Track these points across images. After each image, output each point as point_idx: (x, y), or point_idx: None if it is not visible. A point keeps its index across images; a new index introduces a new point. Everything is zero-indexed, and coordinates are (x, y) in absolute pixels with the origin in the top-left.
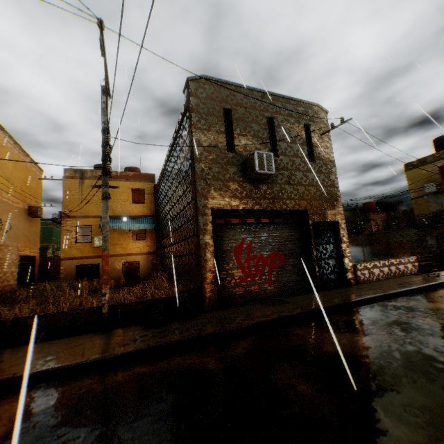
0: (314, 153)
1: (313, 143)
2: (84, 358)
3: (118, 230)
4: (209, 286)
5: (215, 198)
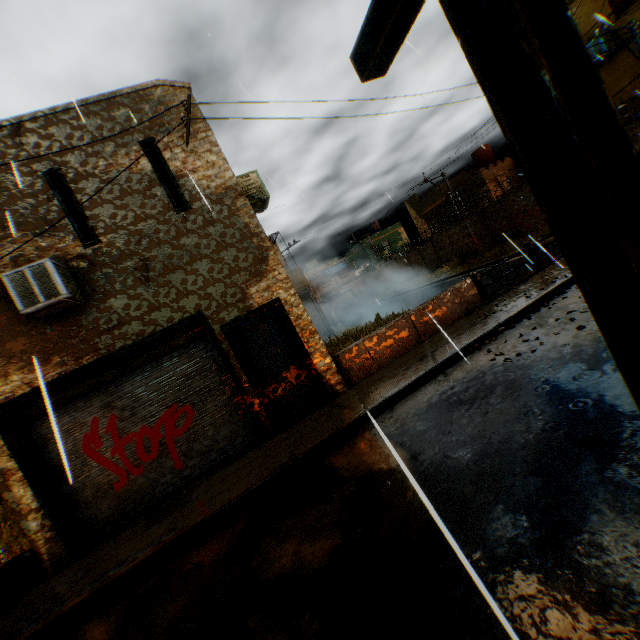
0: (184, 192)
1: (176, 171)
2: None
3: None
4: (41, 534)
5: None
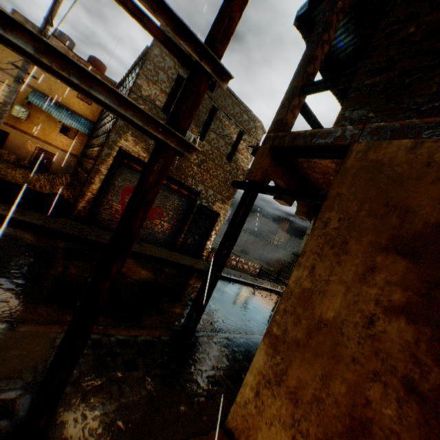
0: (234, 156)
1: (239, 148)
2: None
3: (49, 114)
4: (84, 202)
5: (128, 141)
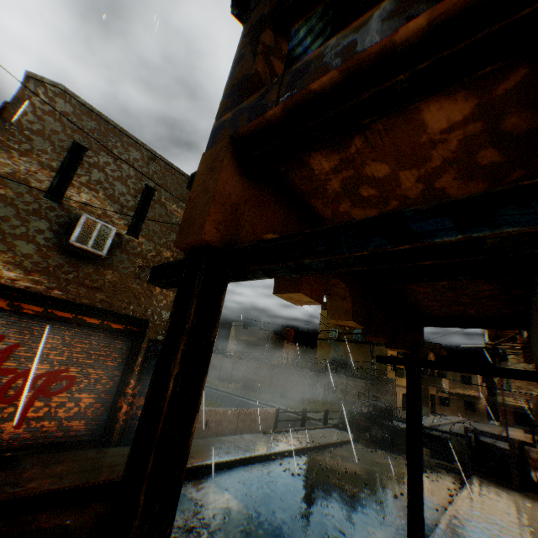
0: None
1: None
2: None
3: None
4: None
5: None
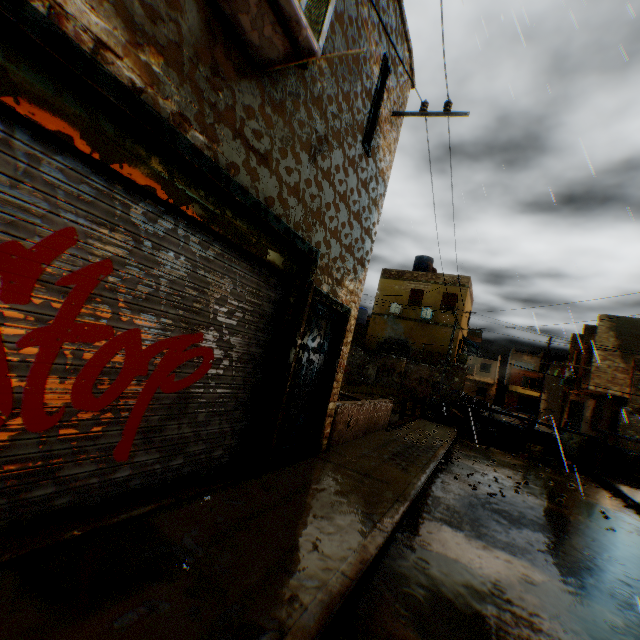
0: (374, 139)
1: (381, 116)
2: None
3: None
4: None
5: None
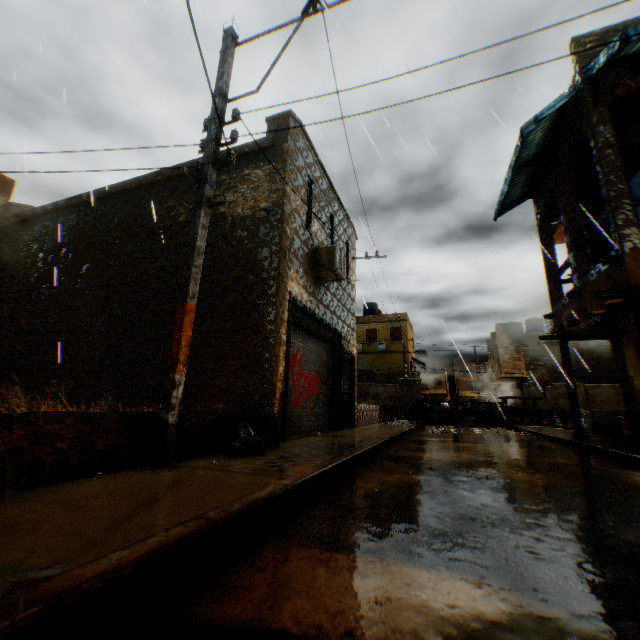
0: (349, 274)
1: (349, 263)
2: (272, 485)
3: None
4: (277, 402)
5: (293, 281)
